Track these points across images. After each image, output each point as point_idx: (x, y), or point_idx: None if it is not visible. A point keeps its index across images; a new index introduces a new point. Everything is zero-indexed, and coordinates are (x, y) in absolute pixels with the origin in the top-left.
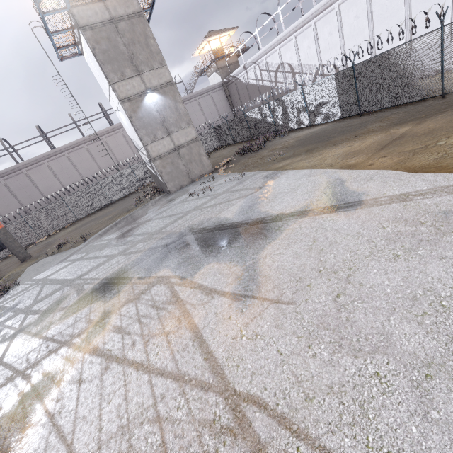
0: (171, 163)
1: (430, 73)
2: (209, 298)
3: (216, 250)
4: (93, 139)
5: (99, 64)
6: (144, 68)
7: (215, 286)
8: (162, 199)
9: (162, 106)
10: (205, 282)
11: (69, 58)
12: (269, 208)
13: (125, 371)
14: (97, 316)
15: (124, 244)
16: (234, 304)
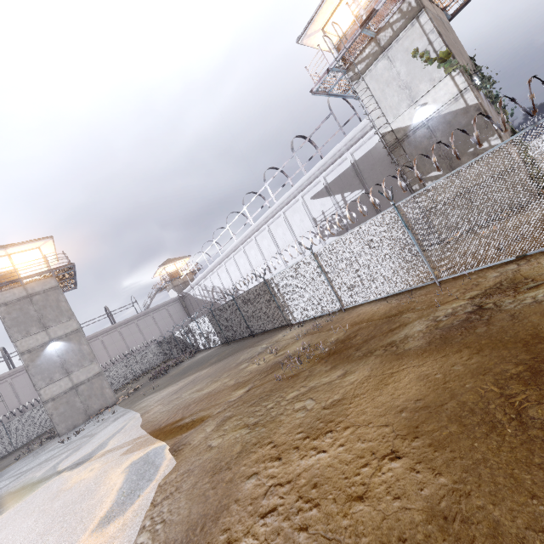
0: (66, 402)
1: None
2: None
3: None
4: (22, 370)
5: (6, 328)
6: (51, 324)
7: None
8: (47, 445)
9: (65, 351)
10: None
11: None
12: (64, 463)
13: None
14: None
15: None
16: None
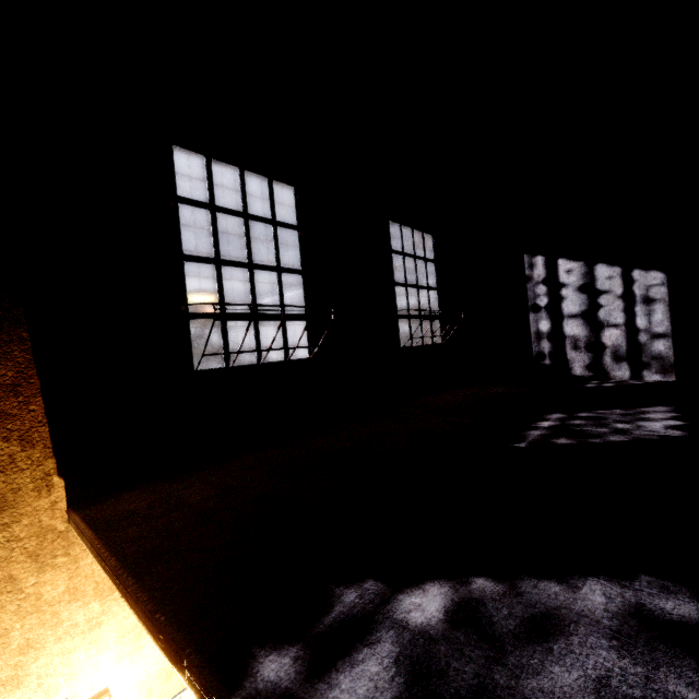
0: None
1: None
2: None
3: None
4: None
5: None
6: None
7: None
8: None
9: None
10: None
11: None
12: None
13: None
14: None
15: None
16: None
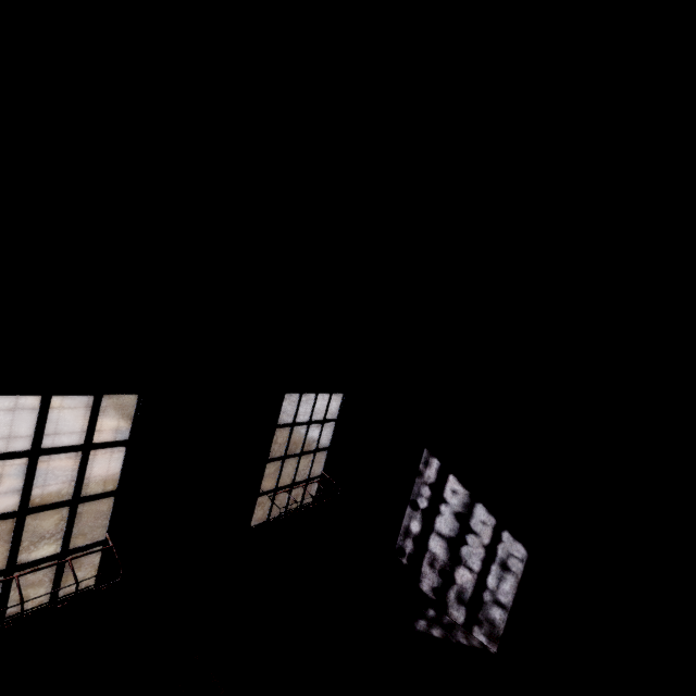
0: None
1: None
2: None
3: None
4: None
5: None
6: None
7: None
8: None
9: None
10: None
11: None
12: None
13: None
14: None
15: None
16: None
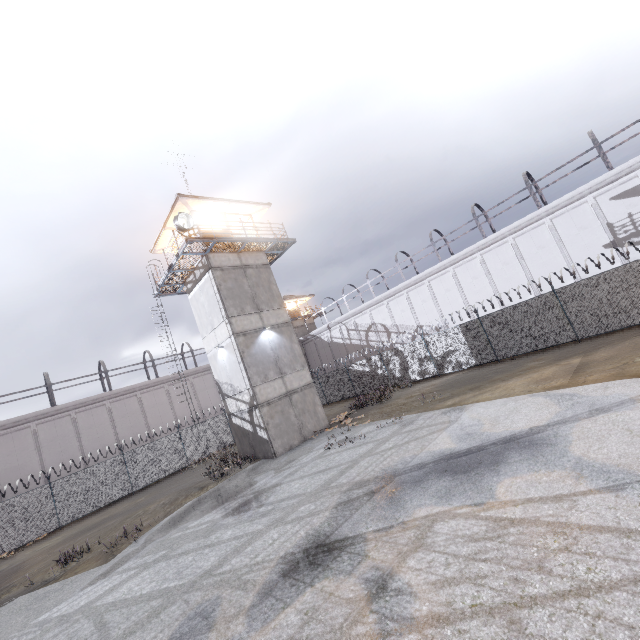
0: (281, 411)
1: None
2: (568, 502)
3: (487, 470)
4: (124, 394)
5: (221, 298)
6: (264, 307)
7: (555, 492)
8: (265, 464)
9: (277, 344)
10: (530, 495)
11: (164, 295)
12: (505, 428)
13: (563, 606)
14: (358, 589)
15: (264, 515)
16: (621, 493)
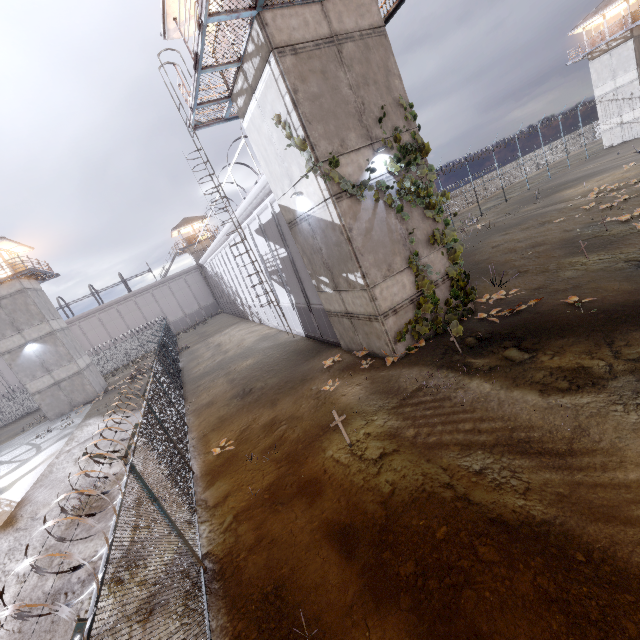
0: (52, 395)
1: (265, 323)
2: None
3: None
4: None
5: None
6: (24, 327)
7: None
8: (40, 427)
9: (42, 352)
10: None
11: None
12: None
13: None
14: None
15: None
16: None
